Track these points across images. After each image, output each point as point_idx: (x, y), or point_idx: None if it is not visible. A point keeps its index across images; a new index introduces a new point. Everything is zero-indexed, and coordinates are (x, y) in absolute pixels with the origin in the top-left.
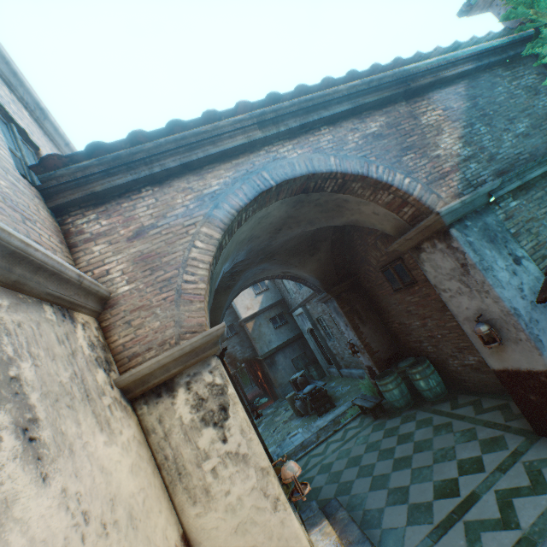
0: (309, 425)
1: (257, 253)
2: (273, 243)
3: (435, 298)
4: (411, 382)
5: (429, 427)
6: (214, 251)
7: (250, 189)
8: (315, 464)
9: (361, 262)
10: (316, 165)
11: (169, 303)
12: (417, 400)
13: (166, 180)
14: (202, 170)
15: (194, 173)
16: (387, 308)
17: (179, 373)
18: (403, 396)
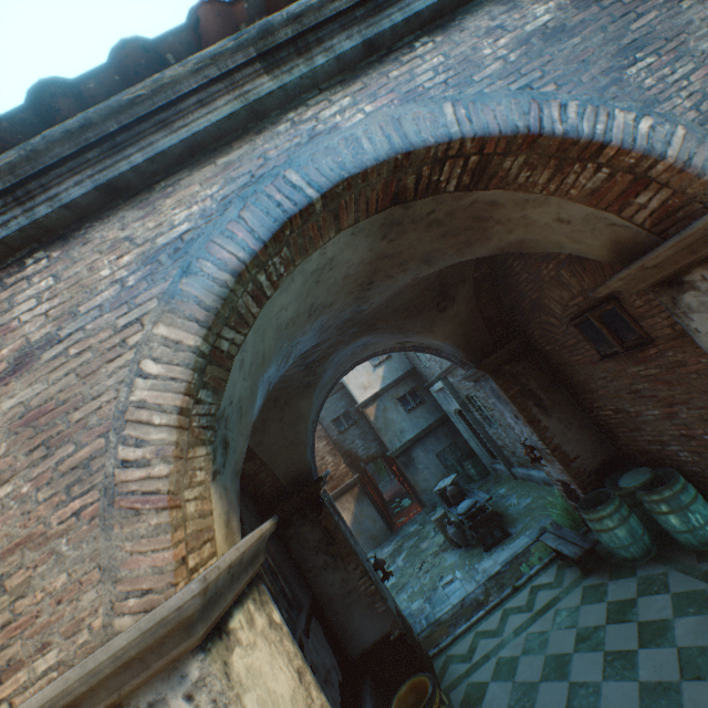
0: (472, 566)
1: (341, 327)
2: (365, 306)
3: (698, 370)
4: (648, 512)
5: (705, 617)
6: (186, 379)
7: (261, 216)
8: (487, 655)
9: (533, 311)
10: (411, 130)
11: (87, 524)
12: (663, 544)
13: (76, 231)
14: (153, 193)
15: (135, 202)
16: (589, 386)
17: (114, 707)
18: (636, 539)
